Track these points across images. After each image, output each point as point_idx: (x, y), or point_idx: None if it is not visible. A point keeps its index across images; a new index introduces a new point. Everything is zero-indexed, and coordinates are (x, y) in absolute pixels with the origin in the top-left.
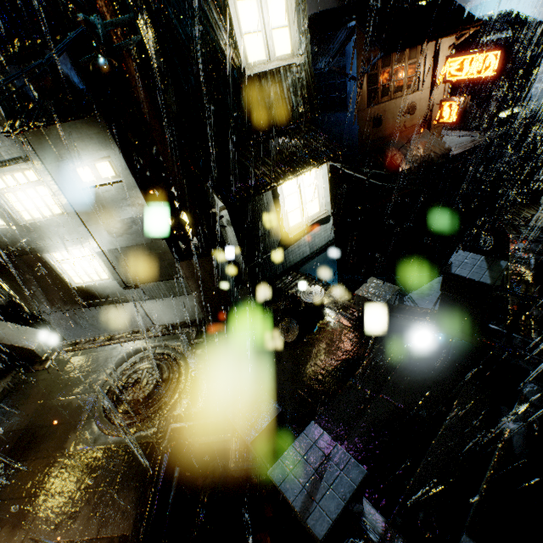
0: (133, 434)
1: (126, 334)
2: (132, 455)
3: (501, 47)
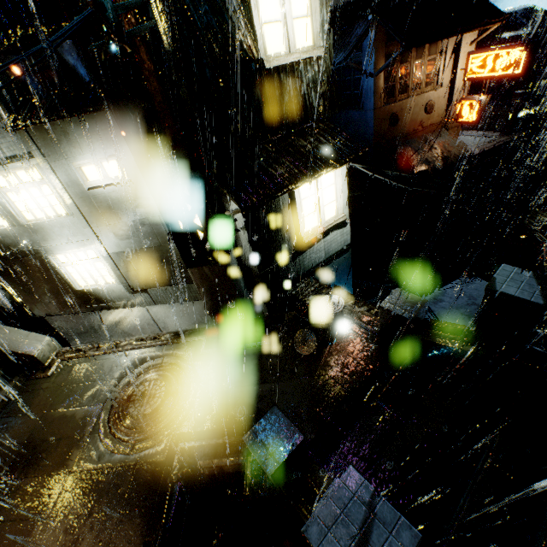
0: (140, 453)
1: (132, 341)
2: (139, 476)
3: (528, 42)
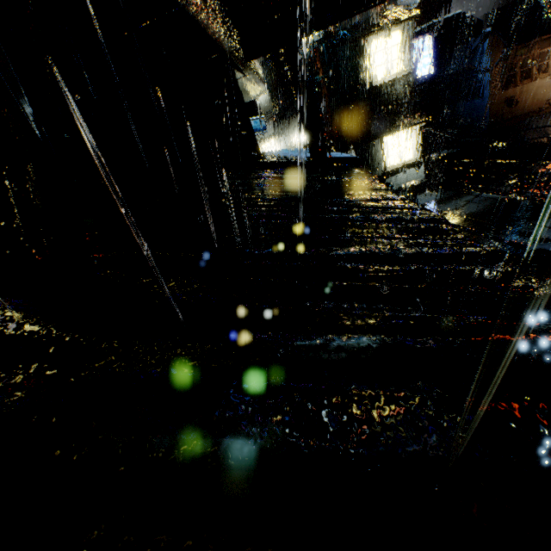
0: None
1: None
2: None
3: None
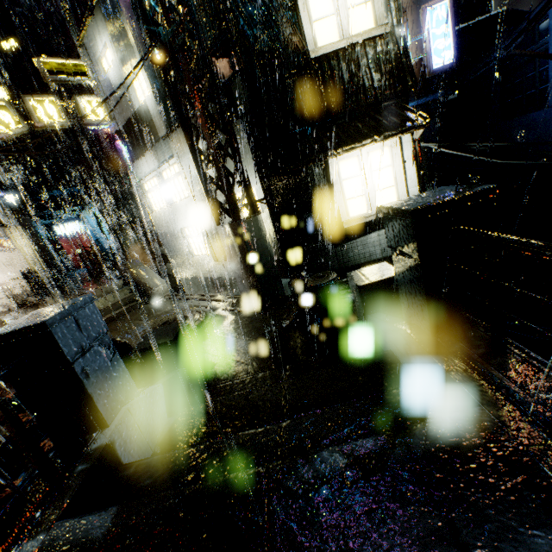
0: None
1: (199, 295)
2: None
3: None
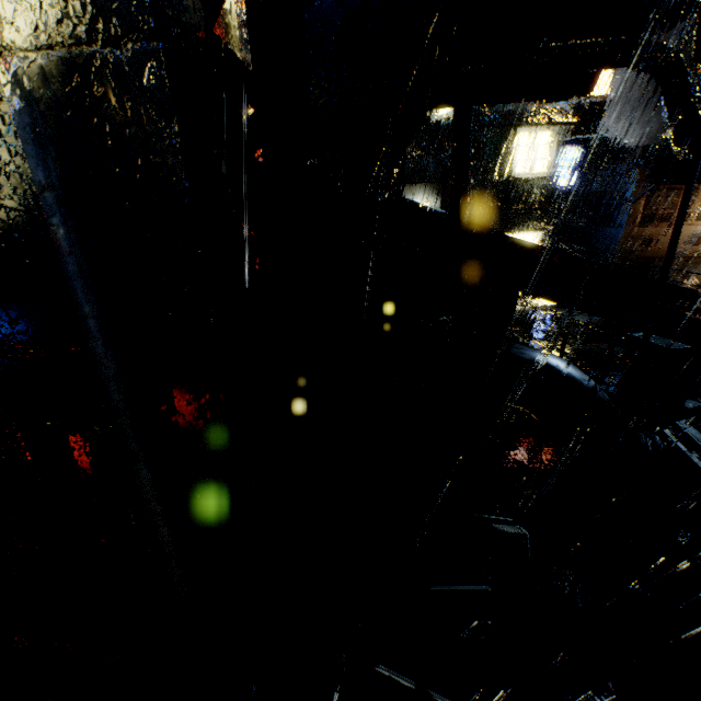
0: None
1: None
2: None
3: None
